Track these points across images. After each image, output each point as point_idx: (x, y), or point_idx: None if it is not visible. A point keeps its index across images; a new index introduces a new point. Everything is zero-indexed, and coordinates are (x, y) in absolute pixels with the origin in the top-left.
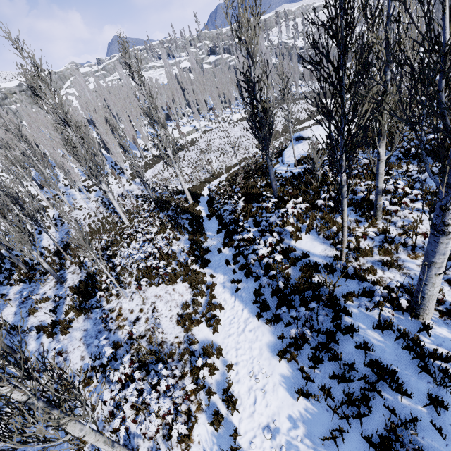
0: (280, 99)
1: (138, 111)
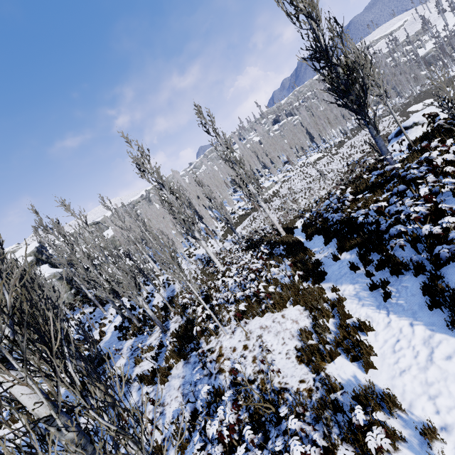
0: (356, 128)
1: (222, 184)
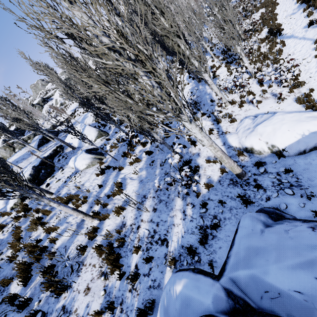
0: None
1: None
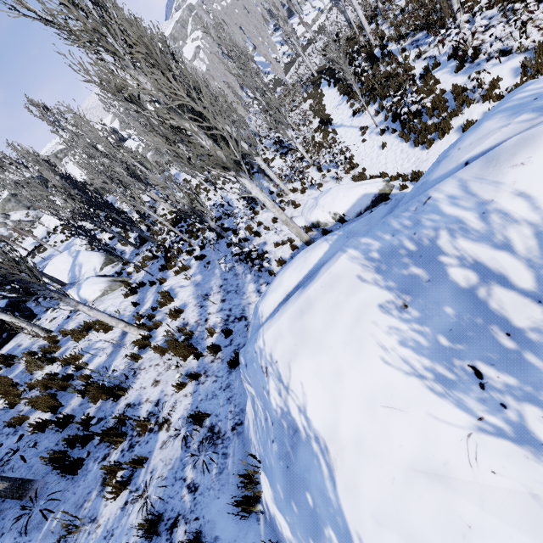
0: None
1: (261, 22)
